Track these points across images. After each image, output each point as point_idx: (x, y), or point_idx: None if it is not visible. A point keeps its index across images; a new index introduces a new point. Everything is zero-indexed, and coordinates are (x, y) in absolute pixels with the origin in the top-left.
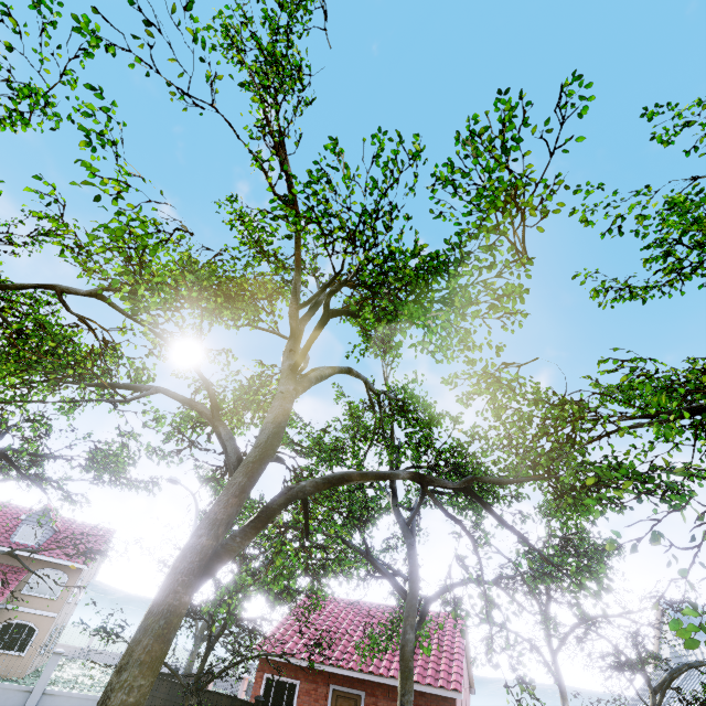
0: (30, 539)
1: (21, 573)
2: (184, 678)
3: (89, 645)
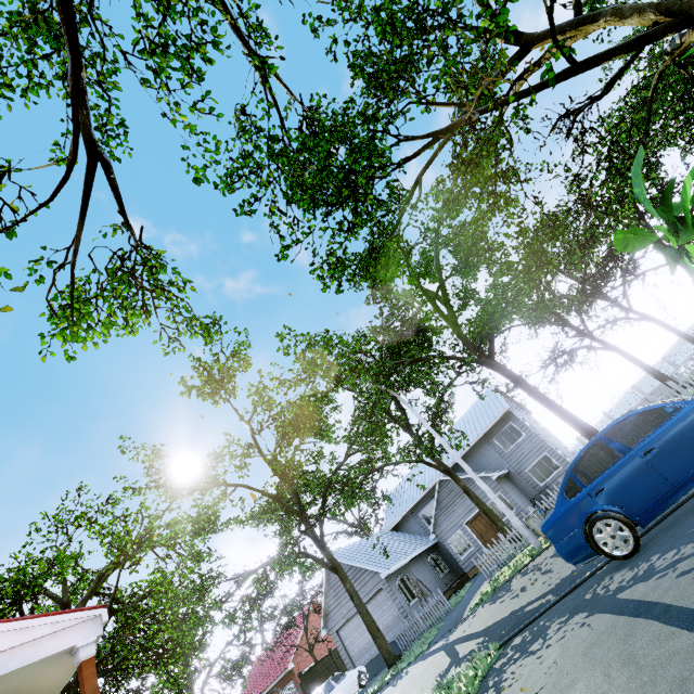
0: None
1: None
2: None
3: None
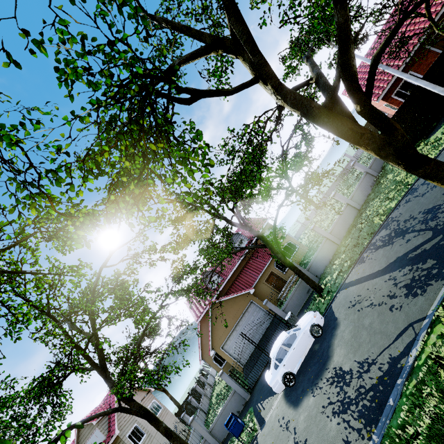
0: (244, 243)
1: None
2: None
3: None
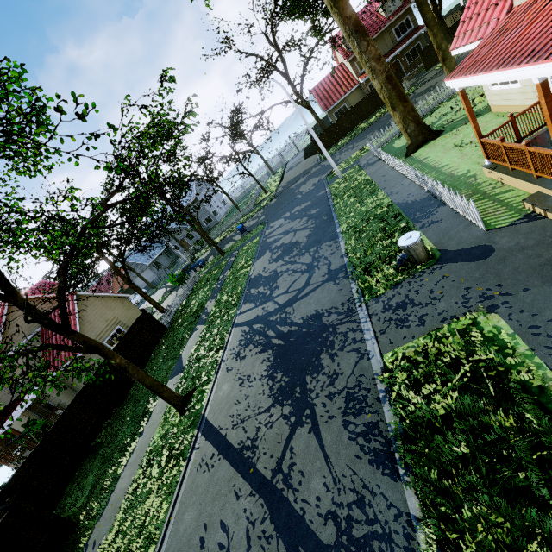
0: None
1: None
2: None
3: None
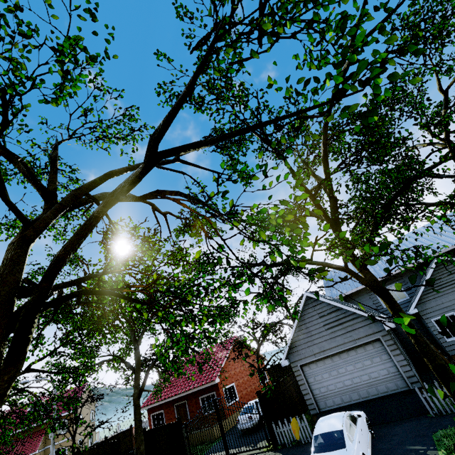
0: None
1: (43, 431)
2: (114, 438)
3: (119, 430)
